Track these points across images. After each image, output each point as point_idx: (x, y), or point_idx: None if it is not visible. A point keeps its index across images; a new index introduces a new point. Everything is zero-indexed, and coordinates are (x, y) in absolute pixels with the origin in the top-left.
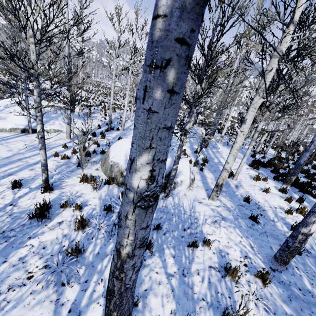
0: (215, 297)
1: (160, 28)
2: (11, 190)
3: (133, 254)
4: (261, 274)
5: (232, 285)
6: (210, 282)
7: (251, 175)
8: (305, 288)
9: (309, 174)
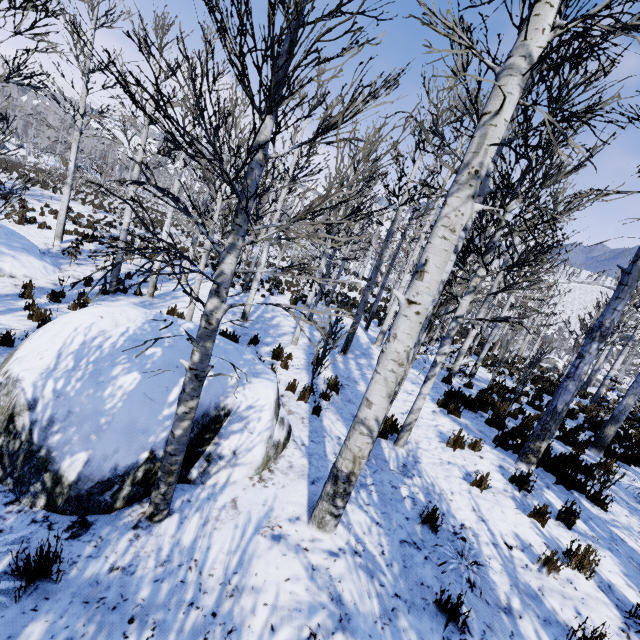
0: None
1: None
2: None
3: None
4: None
5: None
6: None
7: (441, 431)
8: None
9: (568, 432)
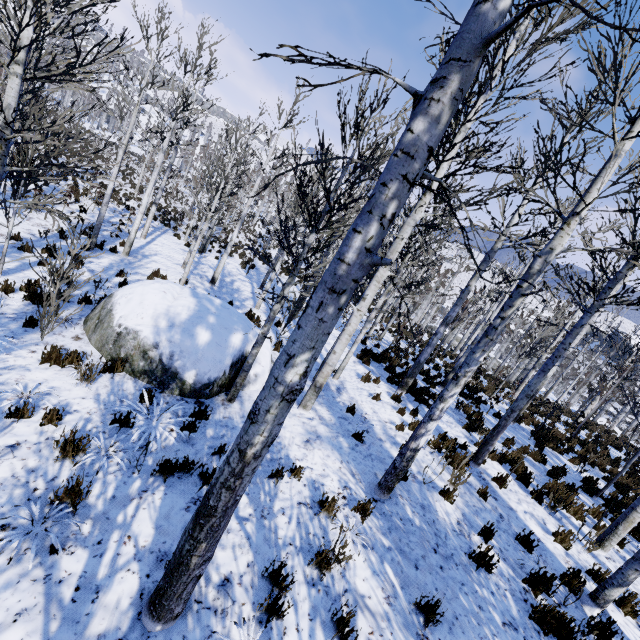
0: (305, 539)
1: (344, 270)
2: None
3: (260, 454)
4: (362, 505)
5: (327, 523)
6: (299, 522)
7: (358, 373)
8: (407, 517)
9: (429, 377)
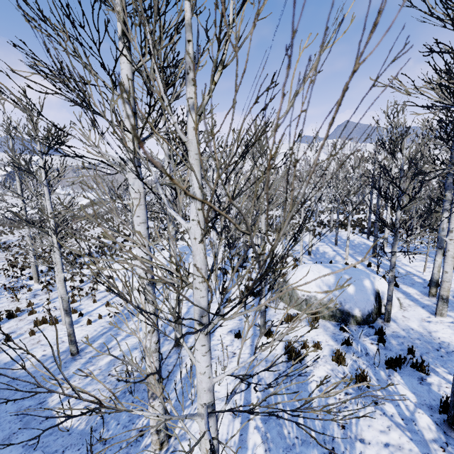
0: None
1: None
2: (237, 341)
3: None
4: None
5: None
6: None
7: None
8: None
9: None
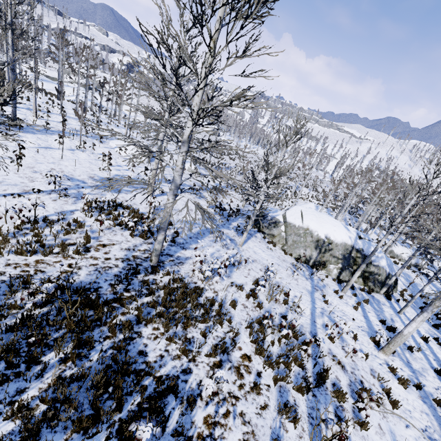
0: None
1: None
2: None
3: None
4: None
5: None
6: None
7: None
8: None
9: None
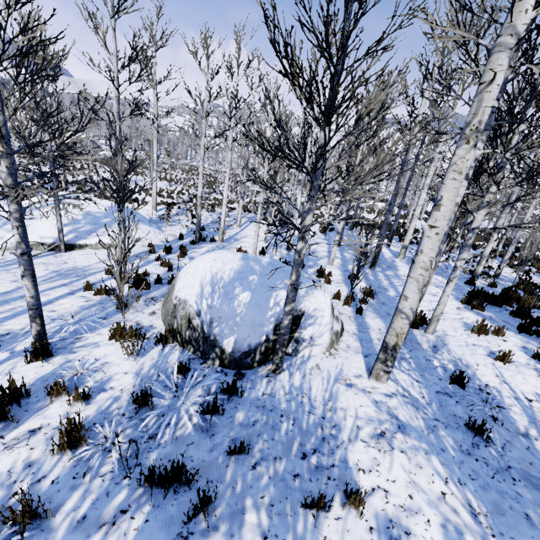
0: None
1: None
2: None
3: None
4: None
5: None
6: None
7: (466, 322)
8: None
9: None
